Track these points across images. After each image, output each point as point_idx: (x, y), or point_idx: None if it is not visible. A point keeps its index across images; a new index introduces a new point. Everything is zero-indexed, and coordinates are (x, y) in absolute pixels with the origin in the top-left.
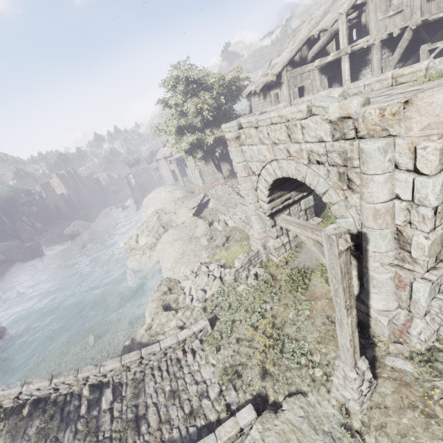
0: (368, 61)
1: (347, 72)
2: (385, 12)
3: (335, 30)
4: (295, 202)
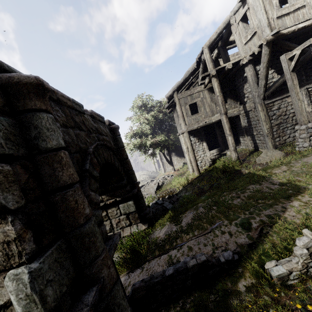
0: (246, 77)
1: (217, 89)
2: (246, 37)
3: (202, 60)
4: (112, 205)
